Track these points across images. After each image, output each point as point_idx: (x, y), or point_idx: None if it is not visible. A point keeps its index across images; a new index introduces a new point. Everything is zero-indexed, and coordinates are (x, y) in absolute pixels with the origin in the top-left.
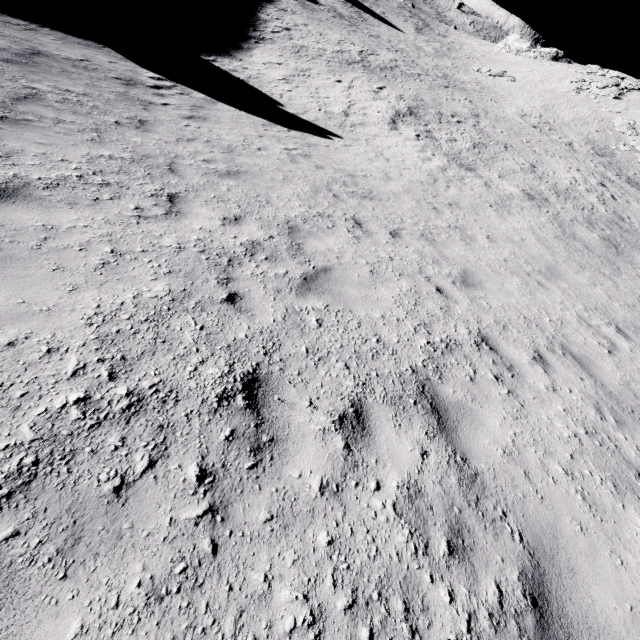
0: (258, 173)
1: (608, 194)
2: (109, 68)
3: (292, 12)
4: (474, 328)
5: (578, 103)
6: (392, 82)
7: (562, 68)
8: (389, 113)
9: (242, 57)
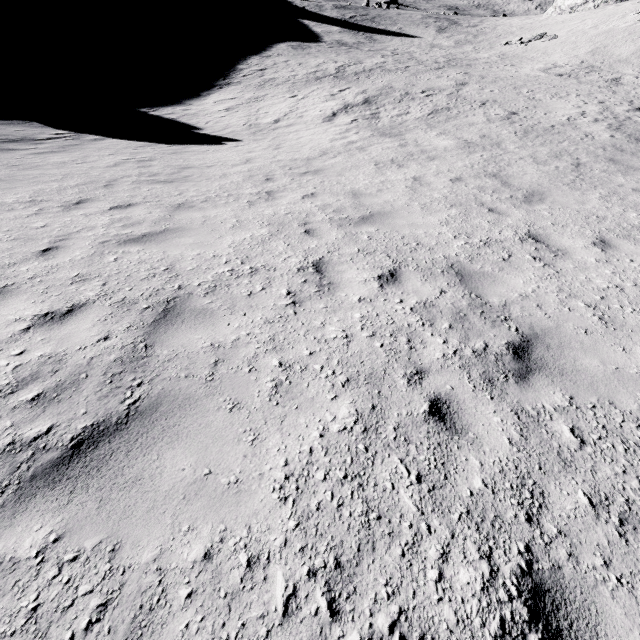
0: (24, 179)
1: (639, 117)
2: (6, 134)
3: (277, 55)
4: (3, 284)
5: None
6: (362, 81)
7: (632, 3)
8: (334, 109)
9: (193, 102)
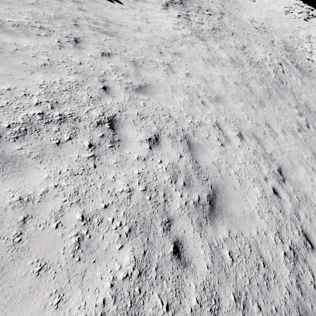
0: None
1: (281, 69)
2: None
3: None
4: (110, 114)
5: (284, 20)
6: None
7: None
8: None
9: None
